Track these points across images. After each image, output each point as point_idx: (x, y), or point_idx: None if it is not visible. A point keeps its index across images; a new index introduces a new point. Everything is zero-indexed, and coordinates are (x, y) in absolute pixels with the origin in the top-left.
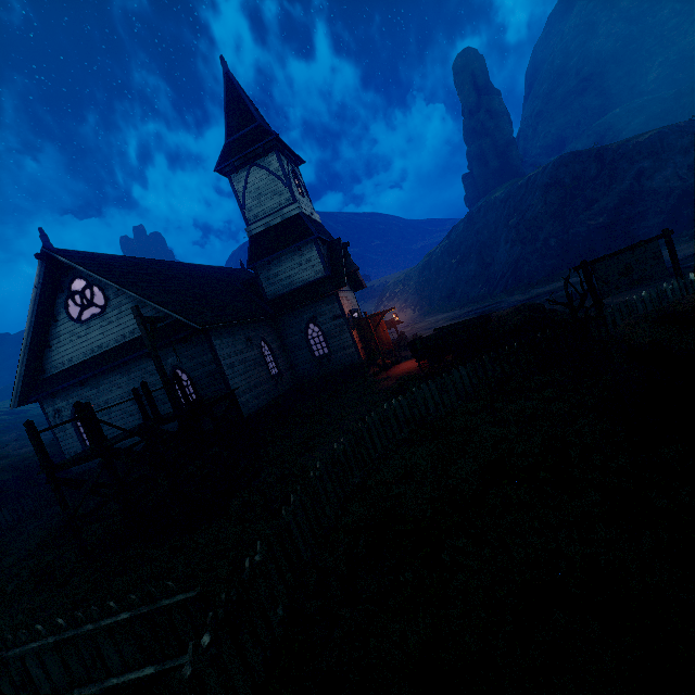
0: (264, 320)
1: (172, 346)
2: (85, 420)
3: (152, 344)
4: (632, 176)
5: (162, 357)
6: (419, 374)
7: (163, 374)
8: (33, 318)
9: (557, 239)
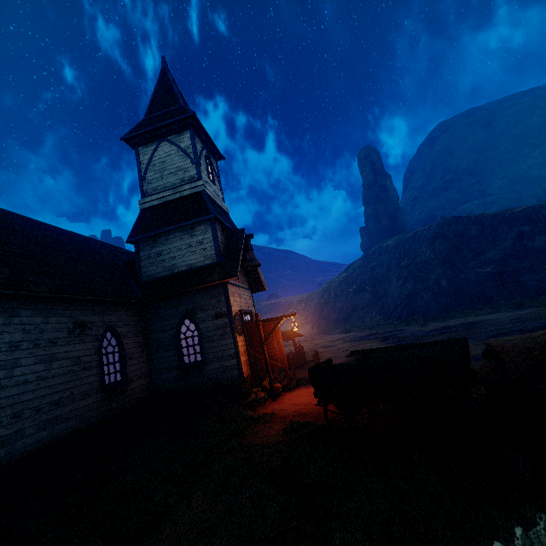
0: (125, 305)
1: None
2: None
3: None
4: (513, 236)
5: None
6: (322, 425)
7: None
8: None
9: (448, 280)
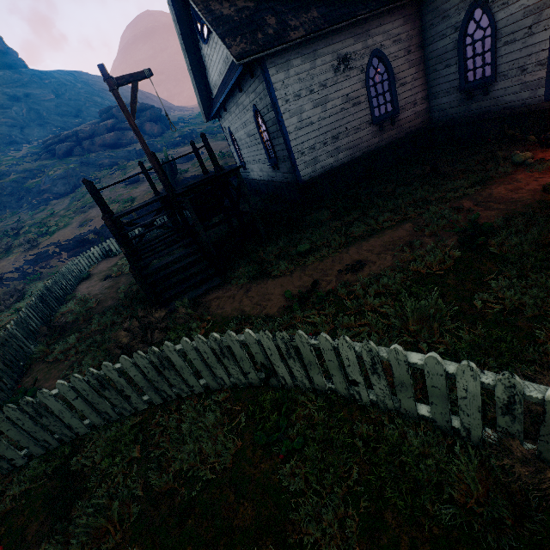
0: (392, 12)
1: (248, 80)
2: (92, 196)
3: (127, 117)
4: None
5: (246, 93)
6: None
7: (146, 152)
8: (182, 41)
9: None
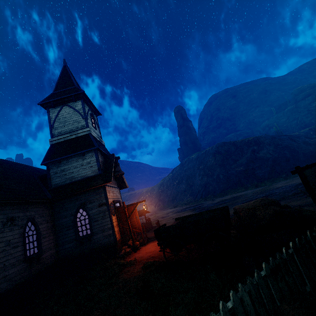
0: (40, 203)
1: None
2: None
3: None
4: (250, 151)
5: None
6: (163, 261)
7: None
8: None
9: (223, 175)
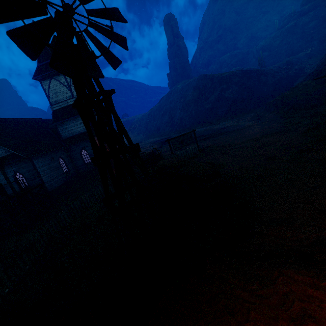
0: (61, 148)
1: (13, 163)
2: None
3: (2, 169)
4: (220, 90)
5: (9, 168)
6: None
7: (8, 180)
8: None
9: (195, 111)
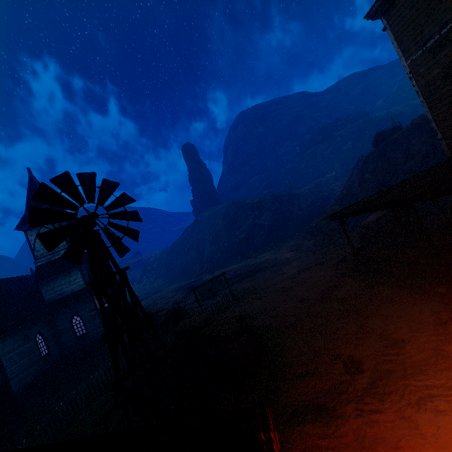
0: (41, 319)
1: None
2: None
3: None
4: (252, 217)
5: None
6: None
7: None
8: None
9: (228, 243)
